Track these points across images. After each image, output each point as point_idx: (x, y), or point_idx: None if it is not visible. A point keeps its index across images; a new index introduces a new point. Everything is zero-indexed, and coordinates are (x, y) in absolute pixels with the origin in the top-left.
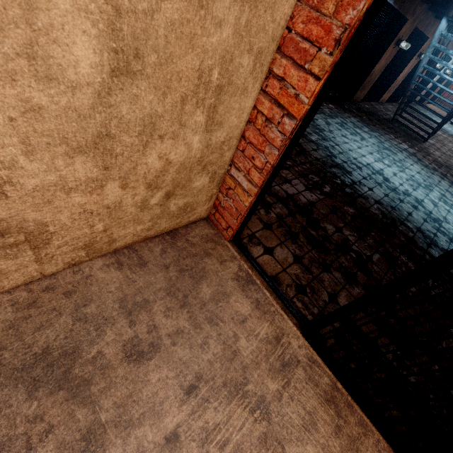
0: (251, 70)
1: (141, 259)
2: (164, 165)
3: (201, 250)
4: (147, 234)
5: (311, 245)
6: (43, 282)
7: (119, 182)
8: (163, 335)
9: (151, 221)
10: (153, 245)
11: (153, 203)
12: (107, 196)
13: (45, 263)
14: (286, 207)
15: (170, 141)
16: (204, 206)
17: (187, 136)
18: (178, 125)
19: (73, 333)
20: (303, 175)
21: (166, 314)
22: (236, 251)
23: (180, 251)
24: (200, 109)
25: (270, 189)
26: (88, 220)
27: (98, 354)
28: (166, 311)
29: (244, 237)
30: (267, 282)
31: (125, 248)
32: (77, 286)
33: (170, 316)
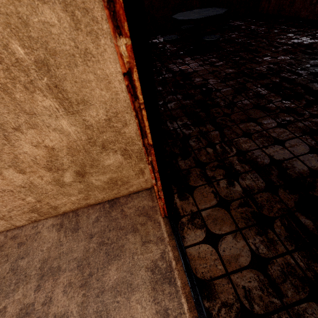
0: (73, 24)
1: (77, 224)
2: (49, 152)
3: (130, 223)
4: (88, 202)
5: (293, 243)
6: (15, 231)
7: (13, 169)
8: (51, 313)
9: (82, 193)
10: (93, 212)
11: (70, 181)
12: (14, 179)
13: (10, 220)
14: (263, 178)
15: (33, 131)
16: (139, 178)
17: (49, 123)
18: (26, 115)
19: (4, 280)
20: (310, 132)
21: (65, 289)
22: (167, 232)
23: (110, 221)
24: (38, 93)
25: (246, 154)
26: (14, 195)
27: (3, 309)
28: (67, 286)
29: (185, 215)
30: (189, 288)
31: (72, 211)
32: (28, 239)
33: (68, 293)
